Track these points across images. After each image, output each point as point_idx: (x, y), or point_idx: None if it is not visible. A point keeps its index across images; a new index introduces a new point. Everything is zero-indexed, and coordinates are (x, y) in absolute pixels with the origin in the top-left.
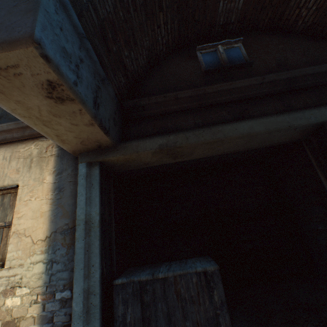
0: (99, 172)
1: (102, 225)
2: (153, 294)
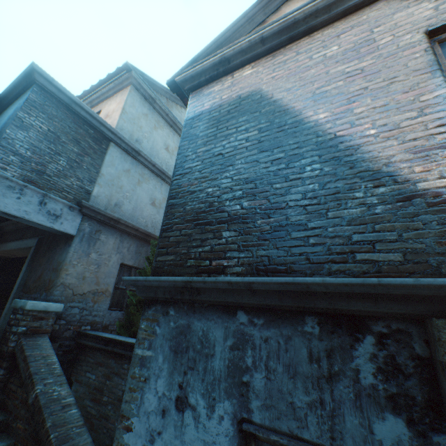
0: None
1: None
2: None
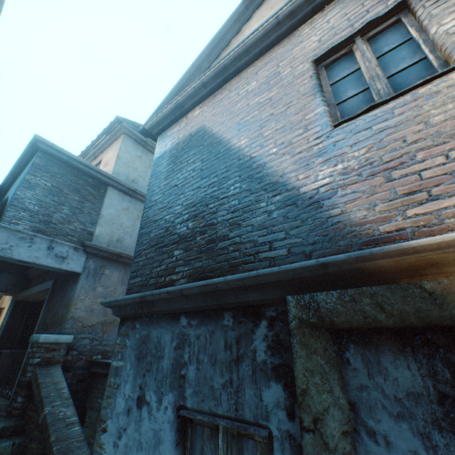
0: (13, 305)
1: (10, 328)
2: (1, 357)
